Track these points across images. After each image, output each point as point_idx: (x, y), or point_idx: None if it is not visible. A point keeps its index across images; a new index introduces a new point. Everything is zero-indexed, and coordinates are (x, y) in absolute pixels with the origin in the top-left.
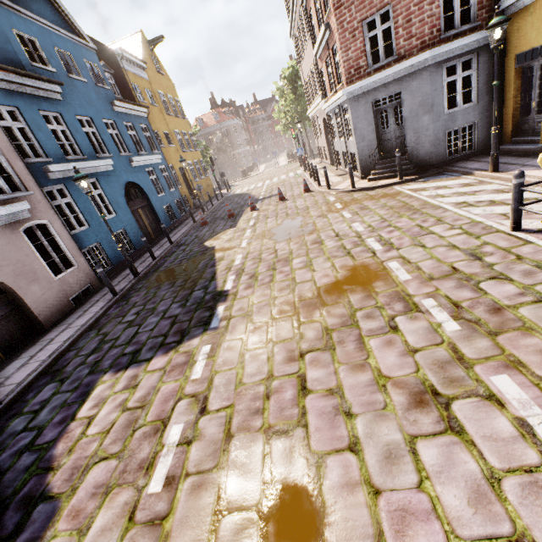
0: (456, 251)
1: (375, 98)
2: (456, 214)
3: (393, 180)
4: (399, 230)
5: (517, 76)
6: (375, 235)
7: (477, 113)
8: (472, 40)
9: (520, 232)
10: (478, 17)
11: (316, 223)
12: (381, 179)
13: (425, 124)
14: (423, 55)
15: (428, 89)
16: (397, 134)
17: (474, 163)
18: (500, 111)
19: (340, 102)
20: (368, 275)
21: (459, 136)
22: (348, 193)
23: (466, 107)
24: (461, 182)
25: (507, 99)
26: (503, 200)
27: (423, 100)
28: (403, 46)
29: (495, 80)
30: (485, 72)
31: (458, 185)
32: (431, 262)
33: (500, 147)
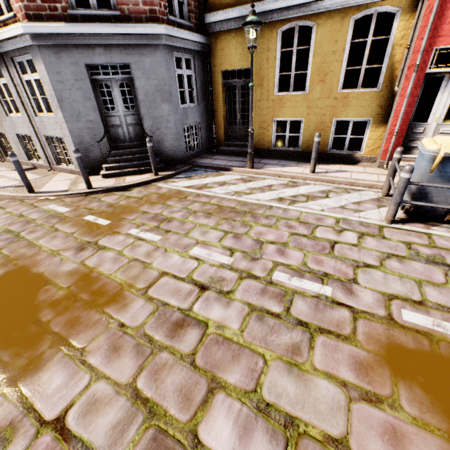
0: (411, 261)
1: (91, 61)
2: (305, 212)
3: (146, 176)
4: (289, 247)
5: (223, 90)
6: (271, 263)
7: (199, 115)
8: (193, 38)
9: (396, 224)
10: (191, 19)
11: (97, 268)
12: (124, 174)
13: (165, 114)
14: (157, 27)
15: (164, 73)
16: (128, 119)
17: (215, 160)
18: (210, 117)
19: (9, 49)
20: (448, 370)
21: (190, 134)
22: (86, 196)
23: (193, 107)
24: (233, 177)
25: (218, 108)
26: (310, 193)
27: (160, 84)
28: (126, 2)
29: (252, 82)
30: (200, 78)
31: (238, 181)
32: (436, 291)
33: (219, 148)
